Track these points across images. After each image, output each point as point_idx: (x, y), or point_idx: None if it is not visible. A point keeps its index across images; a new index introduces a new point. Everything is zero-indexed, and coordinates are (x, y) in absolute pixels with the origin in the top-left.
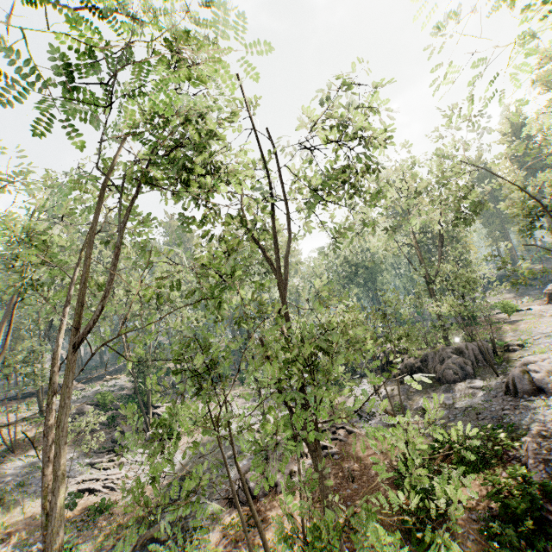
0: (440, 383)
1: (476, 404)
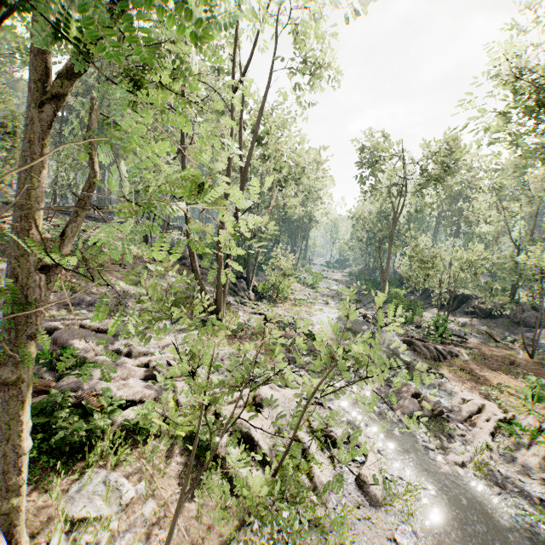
0: (517, 325)
1: None
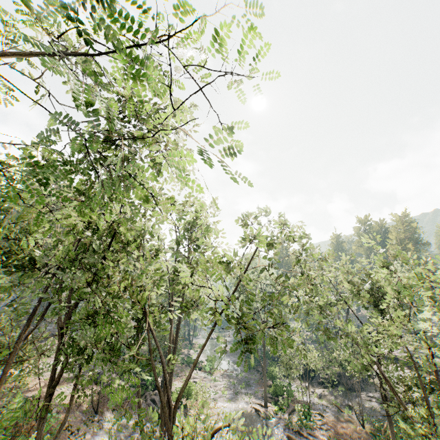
0: (350, 391)
1: (375, 405)
